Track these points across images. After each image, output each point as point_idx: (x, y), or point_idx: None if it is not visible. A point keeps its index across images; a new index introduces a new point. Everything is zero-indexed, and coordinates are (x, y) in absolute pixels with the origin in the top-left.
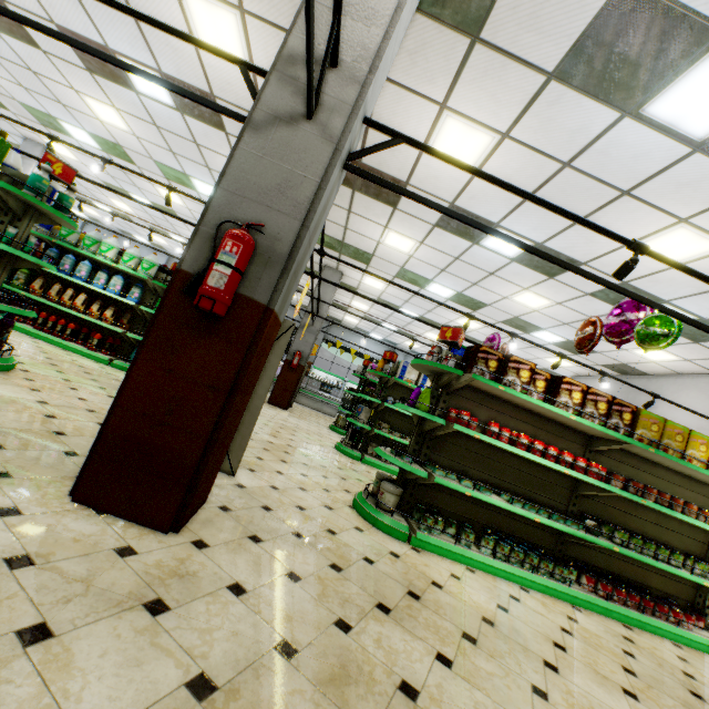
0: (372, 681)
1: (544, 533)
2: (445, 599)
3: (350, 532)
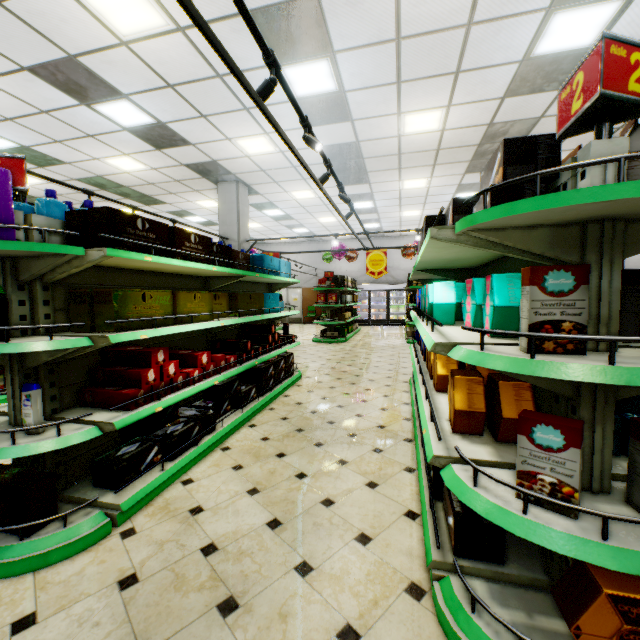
0: None
1: None
2: None
3: None
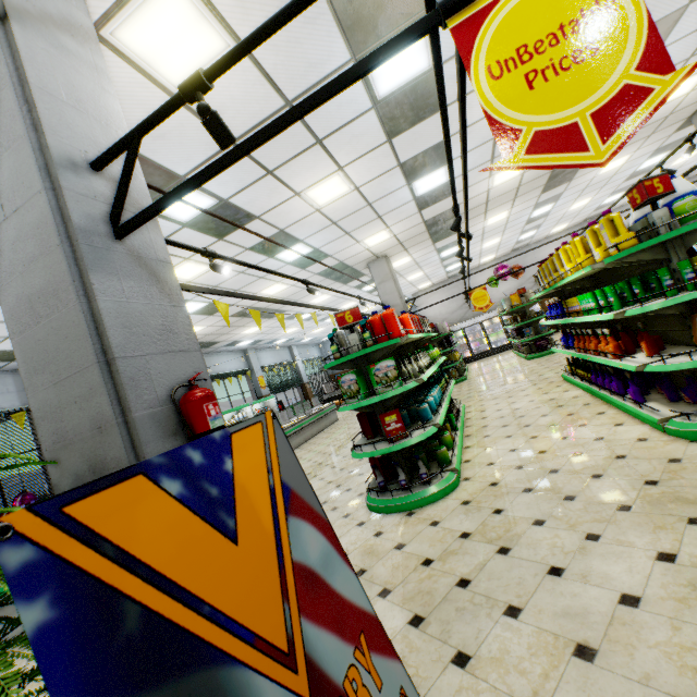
0: None
1: None
2: None
3: None
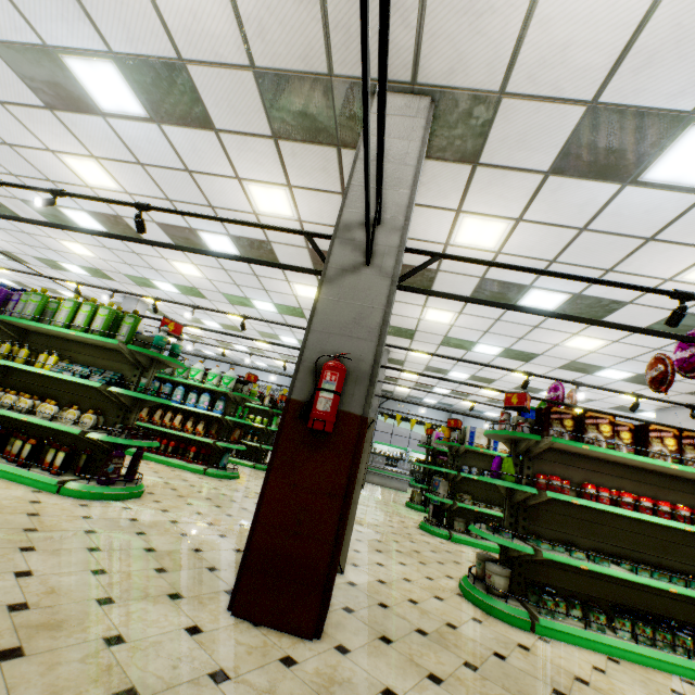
0: None
1: (687, 605)
2: None
3: (469, 624)
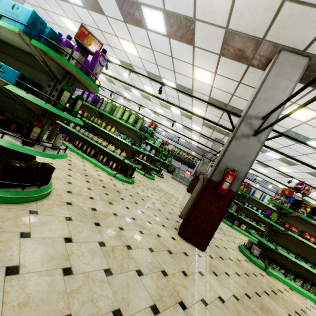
0: (272, 313)
1: None
2: (285, 297)
3: (244, 261)
